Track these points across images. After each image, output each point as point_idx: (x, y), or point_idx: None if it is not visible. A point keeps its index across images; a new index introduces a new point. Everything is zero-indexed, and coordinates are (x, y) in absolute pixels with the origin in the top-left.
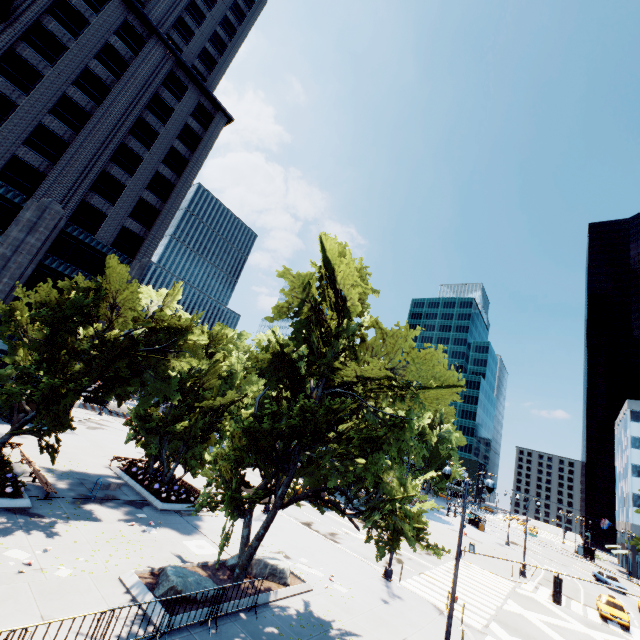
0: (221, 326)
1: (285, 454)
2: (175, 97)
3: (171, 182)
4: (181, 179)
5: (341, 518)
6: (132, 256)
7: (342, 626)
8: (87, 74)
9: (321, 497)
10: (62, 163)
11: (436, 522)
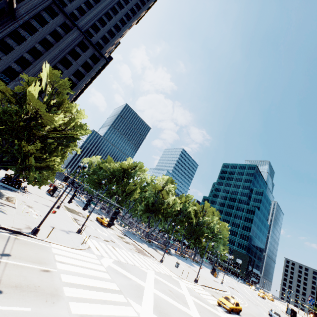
0: None
1: (0, 137)
2: (83, 51)
3: (75, 83)
4: (80, 82)
5: (107, 230)
6: None
7: (3, 211)
8: (45, 40)
9: (17, 161)
10: (28, 70)
11: (182, 261)
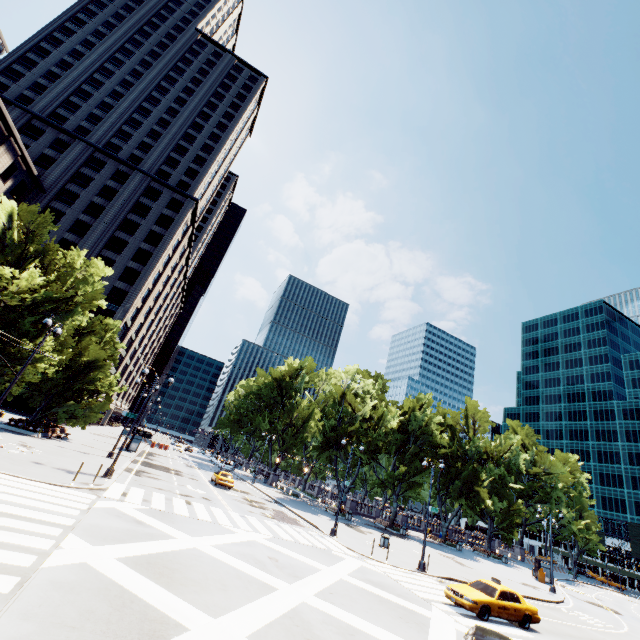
0: (99, 316)
1: None
2: (153, 200)
3: (151, 252)
4: (157, 248)
5: (221, 491)
6: (120, 305)
7: None
8: (92, 205)
9: None
10: None
11: (432, 548)
